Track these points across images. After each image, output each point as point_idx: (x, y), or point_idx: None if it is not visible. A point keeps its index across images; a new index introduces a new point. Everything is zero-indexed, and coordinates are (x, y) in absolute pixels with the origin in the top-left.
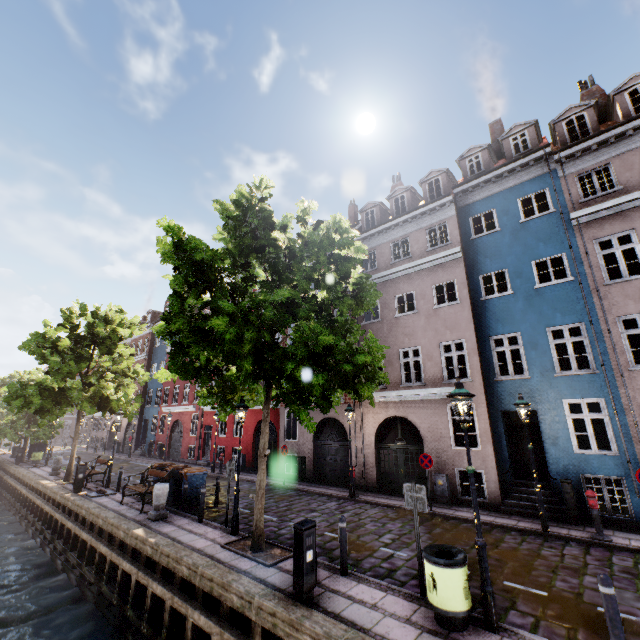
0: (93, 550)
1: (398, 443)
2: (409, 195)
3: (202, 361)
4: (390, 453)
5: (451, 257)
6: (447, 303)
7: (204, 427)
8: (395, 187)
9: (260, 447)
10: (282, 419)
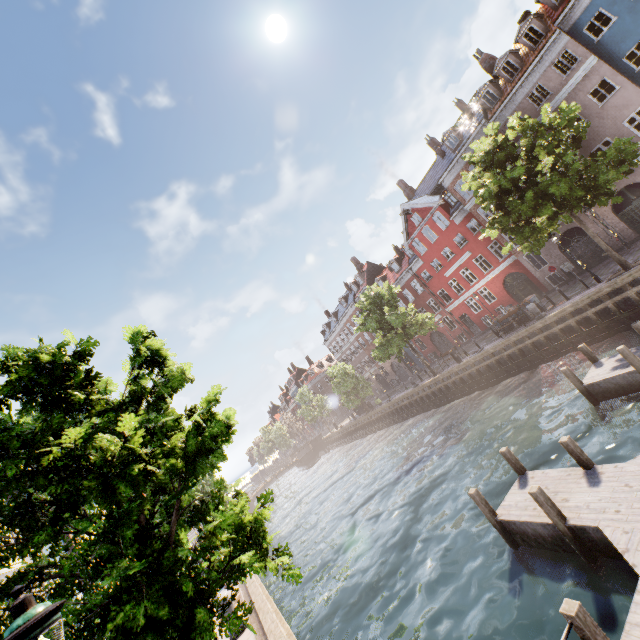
0: (520, 352)
1: (634, 202)
2: (512, 57)
3: (548, 213)
4: (632, 212)
5: (589, 67)
6: (609, 96)
7: (458, 319)
8: (483, 61)
9: (590, 234)
10: (524, 263)
